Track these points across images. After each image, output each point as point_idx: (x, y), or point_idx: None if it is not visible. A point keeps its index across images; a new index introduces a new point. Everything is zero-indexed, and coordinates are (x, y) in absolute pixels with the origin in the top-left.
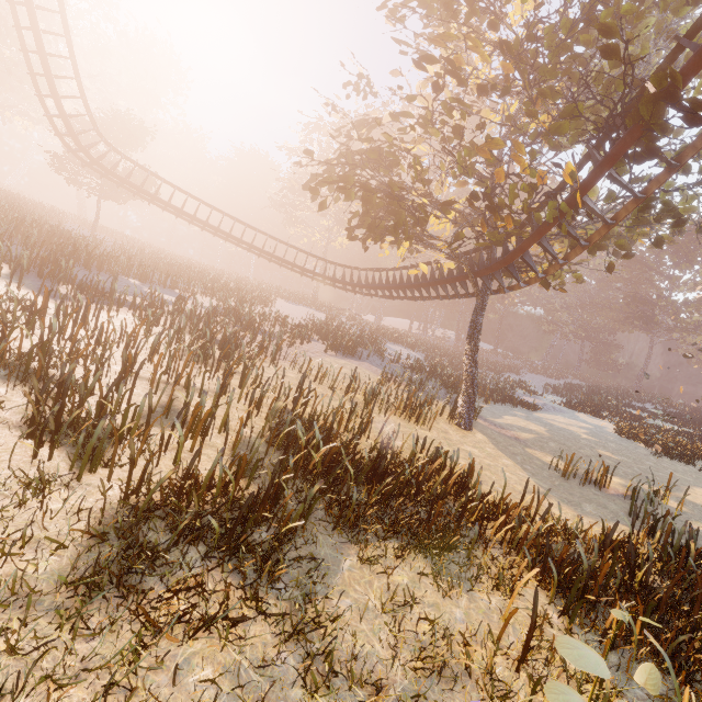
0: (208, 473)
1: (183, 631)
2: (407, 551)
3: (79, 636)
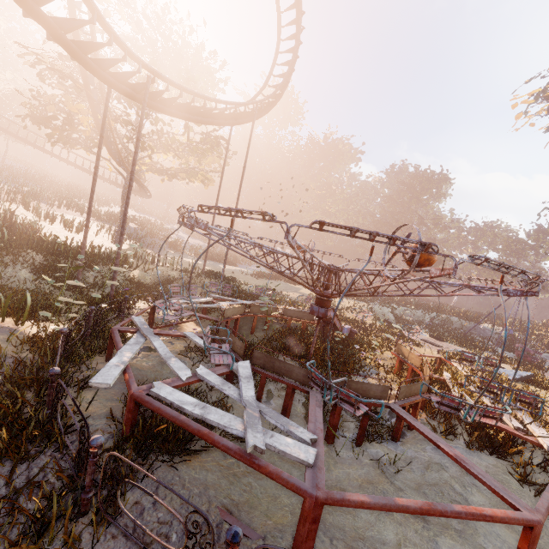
0: None
1: None
2: None
3: None
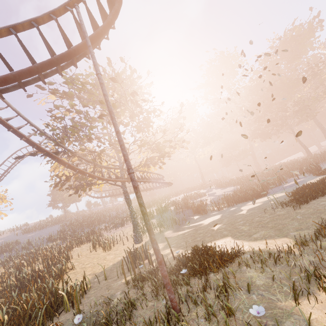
0: None
1: None
2: None
3: None
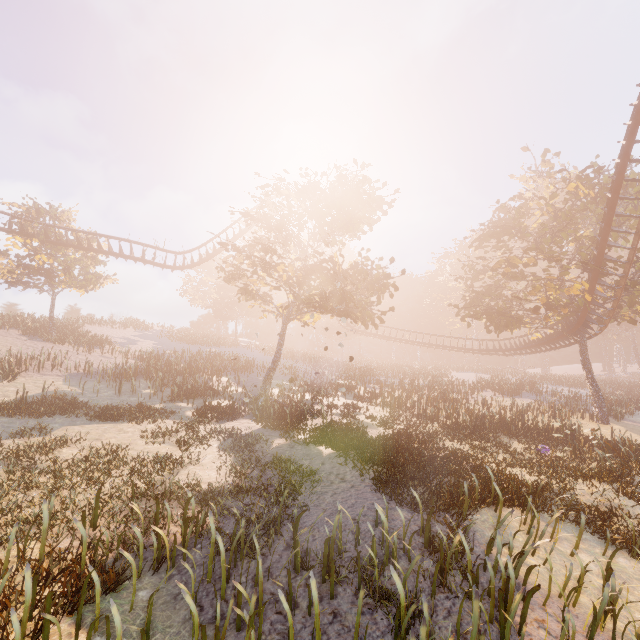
0: (462, 419)
1: (470, 440)
2: (536, 441)
3: (452, 435)
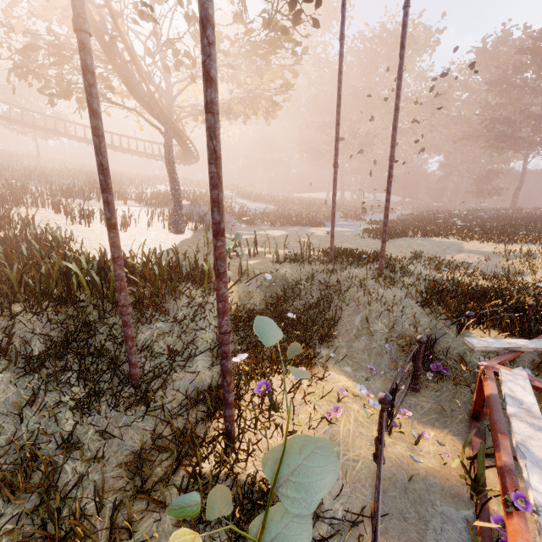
0: None
1: None
2: None
3: None
